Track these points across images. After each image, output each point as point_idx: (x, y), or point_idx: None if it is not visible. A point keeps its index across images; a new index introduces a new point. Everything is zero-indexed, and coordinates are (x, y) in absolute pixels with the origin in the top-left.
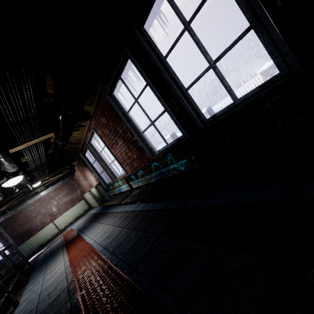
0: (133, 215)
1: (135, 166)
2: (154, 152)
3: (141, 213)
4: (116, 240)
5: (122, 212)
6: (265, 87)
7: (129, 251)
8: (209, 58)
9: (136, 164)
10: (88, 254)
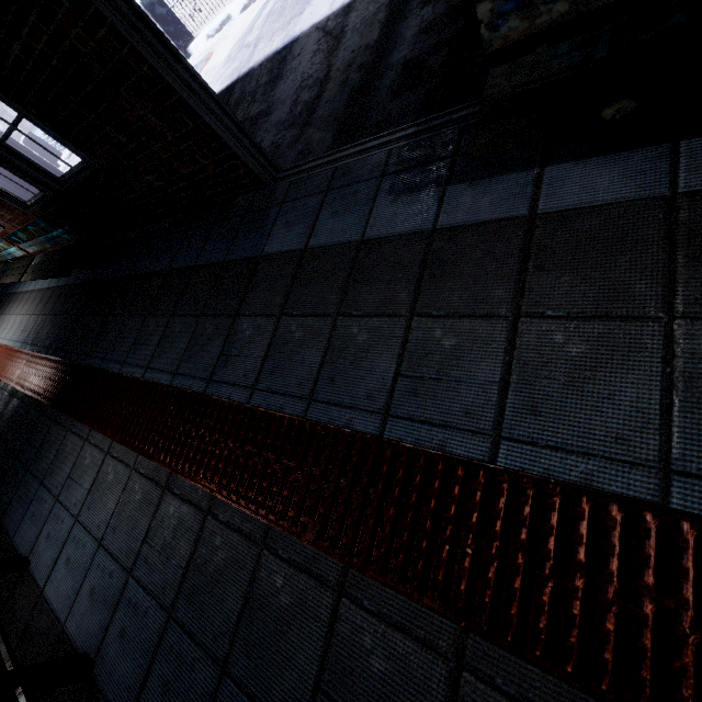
0: (48, 296)
1: (9, 218)
2: (24, 202)
3: (56, 292)
4: (34, 331)
5: (35, 291)
6: (86, 167)
7: (46, 338)
8: (3, 120)
9: (9, 216)
10: (7, 356)
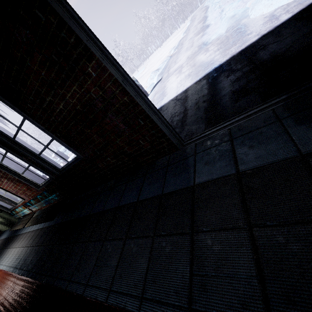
0: (36, 234)
1: (29, 194)
2: (39, 184)
3: (41, 231)
4: (23, 258)
5: (30, 232)
6: (76, 160)
7: (30, 263)
8: (43, 144)
9: (29, 193)
10: (2, 278)
